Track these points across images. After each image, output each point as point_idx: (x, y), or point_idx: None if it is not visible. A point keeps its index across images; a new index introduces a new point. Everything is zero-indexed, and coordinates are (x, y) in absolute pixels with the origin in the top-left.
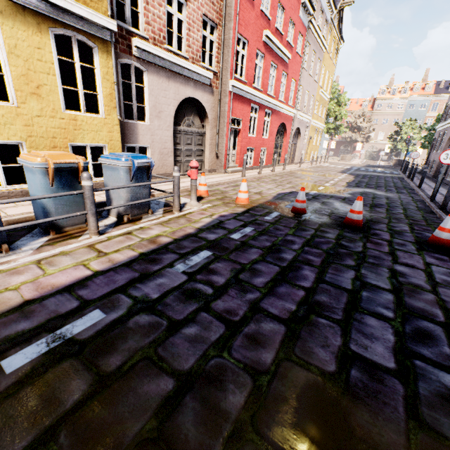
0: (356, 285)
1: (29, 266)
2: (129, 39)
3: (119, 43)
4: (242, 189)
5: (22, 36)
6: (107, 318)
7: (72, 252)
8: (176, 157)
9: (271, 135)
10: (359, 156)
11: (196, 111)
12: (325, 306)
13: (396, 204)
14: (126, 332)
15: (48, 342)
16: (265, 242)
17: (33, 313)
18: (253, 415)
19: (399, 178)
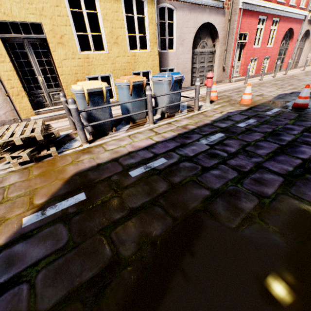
0: None
1: (126, 138)
2: None
3: None
4: (246, 92)
5: (109, 6)
6: (168, 162)
7: (143, 132)
8: (193, 74)
9: (276, 43)
10: None
11: (209, 34)
12: None
13: None
14: (179, 168)
15: (144, 168)
16: (266, 129)
17: (134, 157)
18: (259, 213)
19: None
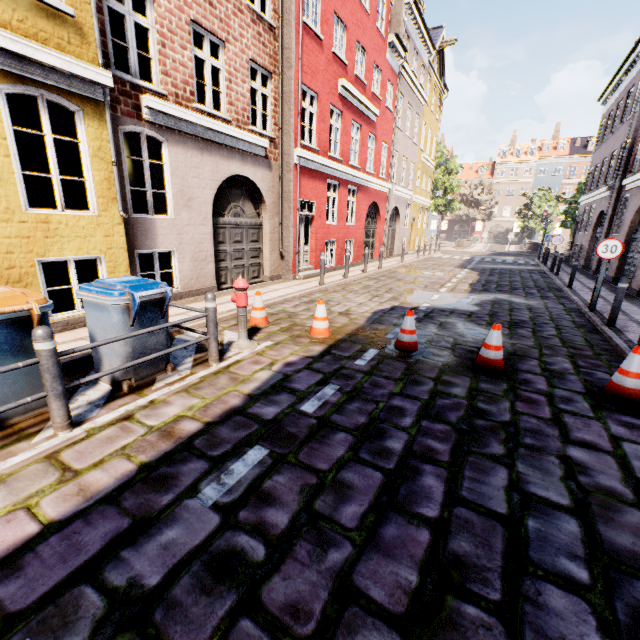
0: (515, 504)
1: None
2: (137, 97)
3: (121, 103)
4: (318, 315)
5: None
6: None
7: (13, 475)
8: (220, 263)
9: (359, 220)
10: (480, 239)
11: (247, 194)
12: (469, 566)
13: (544, 319)
14: None
15: None
16: (357, 415)
17: None
18: None
19: (539, 273)
